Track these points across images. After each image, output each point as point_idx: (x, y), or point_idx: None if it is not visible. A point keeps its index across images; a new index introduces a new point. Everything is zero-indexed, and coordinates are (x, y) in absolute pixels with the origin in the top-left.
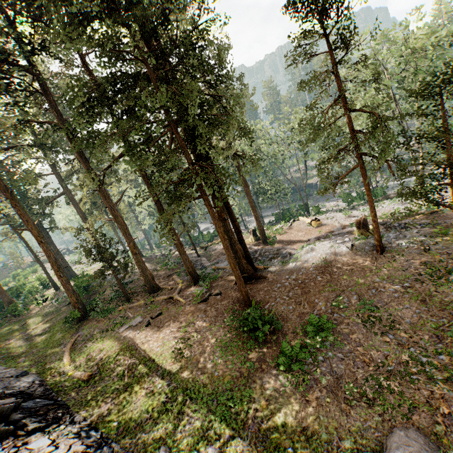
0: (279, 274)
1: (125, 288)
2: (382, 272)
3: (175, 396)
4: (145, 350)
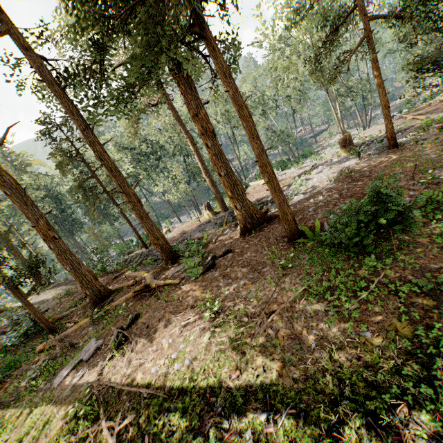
0: (295, 206)
1: (36, 323)
2: (425, 152)
3: (323, 437)
4: (143, 384)
